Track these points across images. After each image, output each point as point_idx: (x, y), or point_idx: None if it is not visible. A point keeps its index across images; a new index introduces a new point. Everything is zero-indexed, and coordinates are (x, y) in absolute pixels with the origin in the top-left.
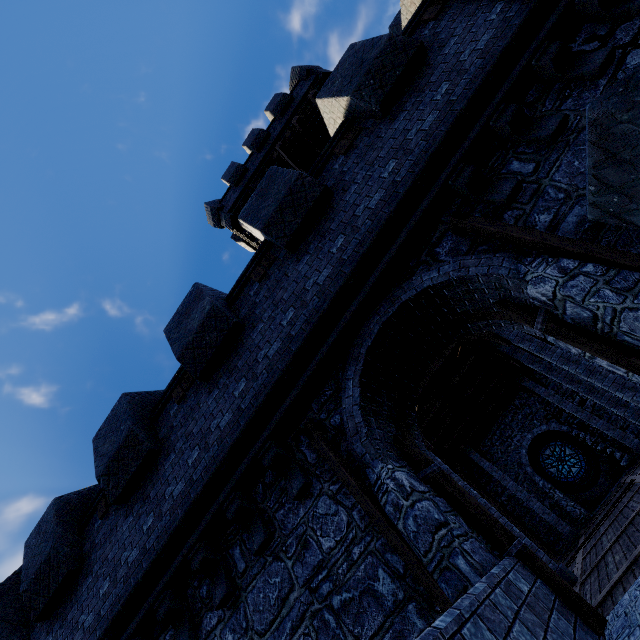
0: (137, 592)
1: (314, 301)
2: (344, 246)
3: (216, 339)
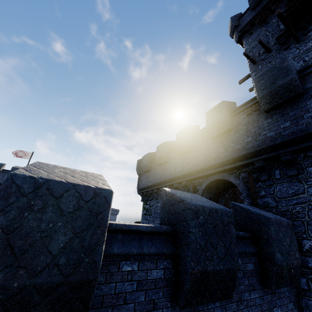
0: (158, 183)
1: (207, 161)
2: (221, 153)
3: (185, 149)
